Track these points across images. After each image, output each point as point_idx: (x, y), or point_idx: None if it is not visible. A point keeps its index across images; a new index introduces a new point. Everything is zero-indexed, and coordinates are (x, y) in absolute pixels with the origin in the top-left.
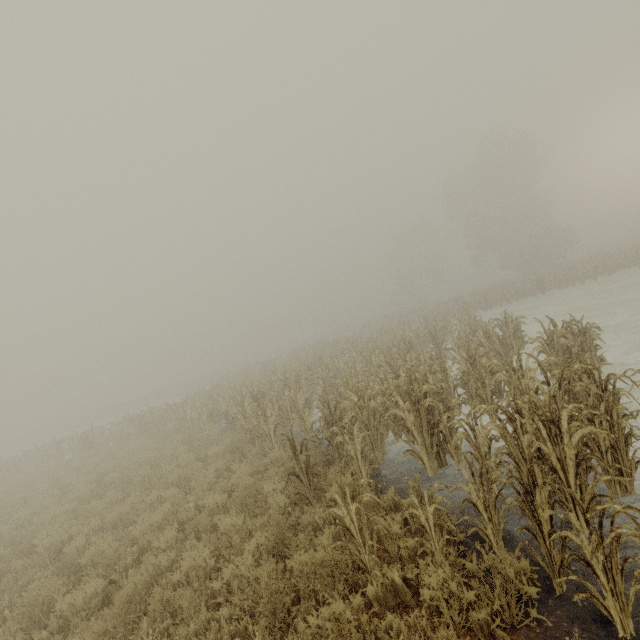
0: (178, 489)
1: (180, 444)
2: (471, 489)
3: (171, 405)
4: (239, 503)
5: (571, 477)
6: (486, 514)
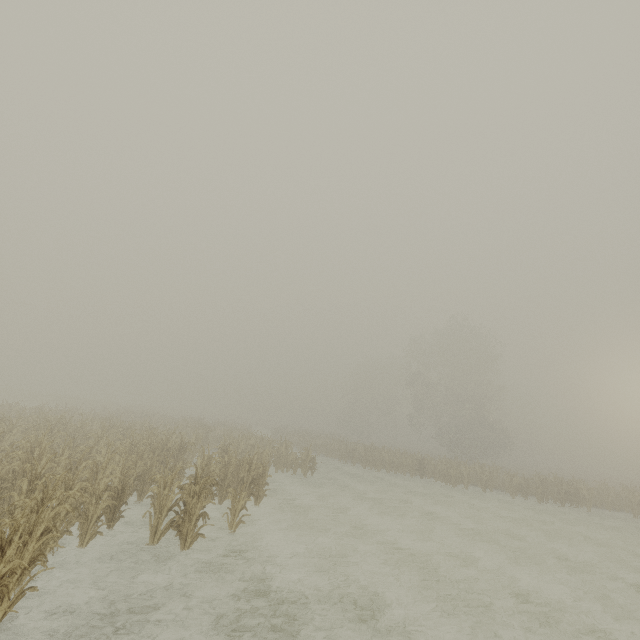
0: None
1: None
2: None
3: None
4: None
5: None
6: None
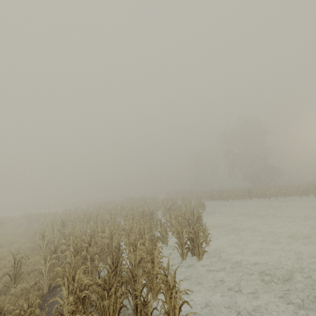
0: None
1: (28, 237)
2: (24, 315)
3: (45, 214)
4: None
5: None
6: None
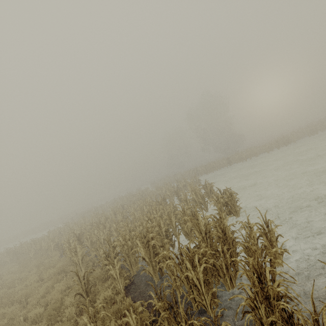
0: (19, 305)
1: (33, 268)
2: (156, 302)
3: (34, 240)
4: (47, 315)
5: (203, 288)
6: (164, 314)
